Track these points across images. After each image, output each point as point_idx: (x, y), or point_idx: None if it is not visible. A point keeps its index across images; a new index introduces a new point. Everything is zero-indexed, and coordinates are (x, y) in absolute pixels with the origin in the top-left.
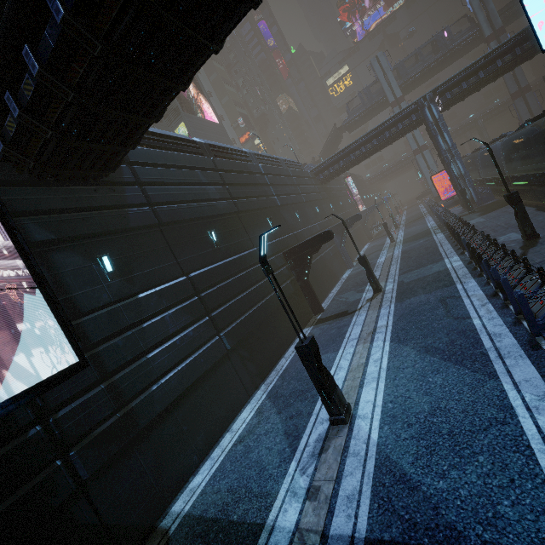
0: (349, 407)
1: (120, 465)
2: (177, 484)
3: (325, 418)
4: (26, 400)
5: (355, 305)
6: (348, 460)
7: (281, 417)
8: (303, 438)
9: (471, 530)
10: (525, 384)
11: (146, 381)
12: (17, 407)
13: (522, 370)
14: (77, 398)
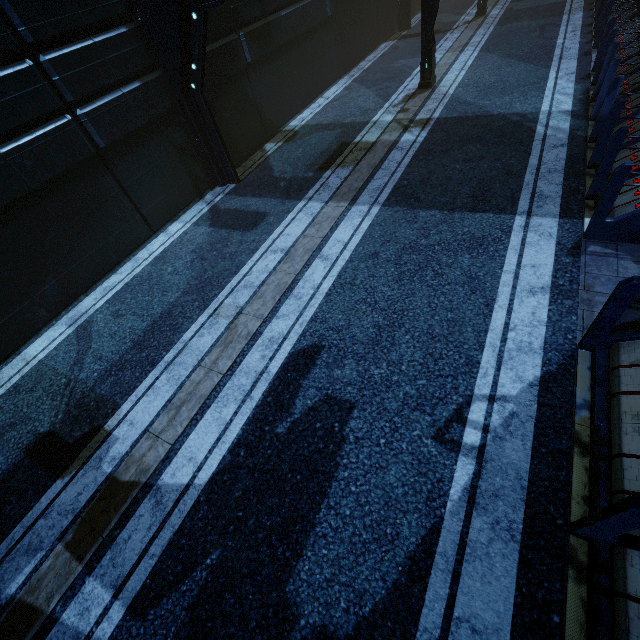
0: (435, 80)
1: (262, 70)
2: (290, 113)
3: (412, 88)
4: None
5: (450, 25)
6: (429, 101)
7: (371, 90)
8: (394, 96)
9: (495, 111)
10: (564, 70)
11: (277, 2)
12: None
13: (568, 64)
14: None
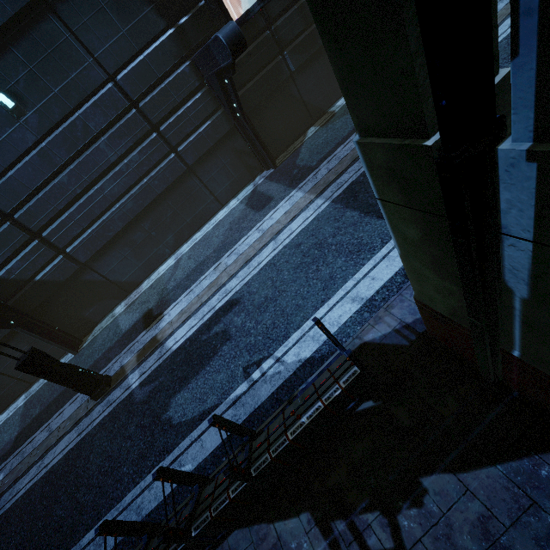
0: None
1: (308, 70)
2: (339, 93)
3: None
4: (267, 2)
5: None
6: None
7: None
8: None
9: None
10: None
11: None
12: (264, 6)
13: None
14: (282, 15)
